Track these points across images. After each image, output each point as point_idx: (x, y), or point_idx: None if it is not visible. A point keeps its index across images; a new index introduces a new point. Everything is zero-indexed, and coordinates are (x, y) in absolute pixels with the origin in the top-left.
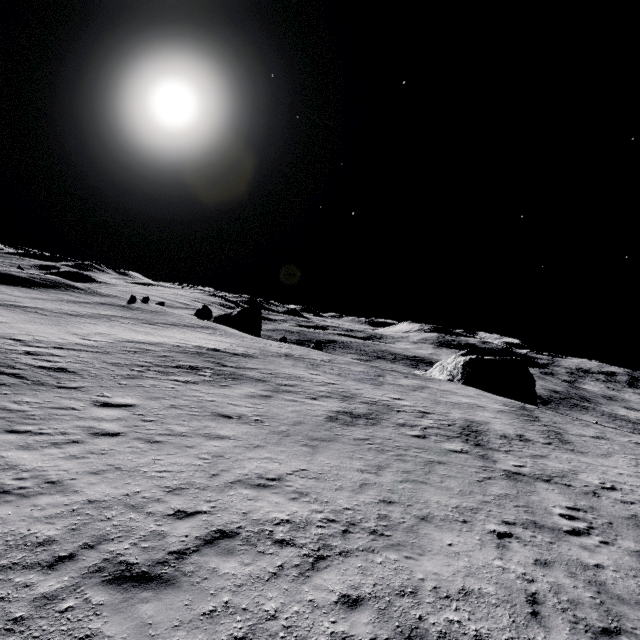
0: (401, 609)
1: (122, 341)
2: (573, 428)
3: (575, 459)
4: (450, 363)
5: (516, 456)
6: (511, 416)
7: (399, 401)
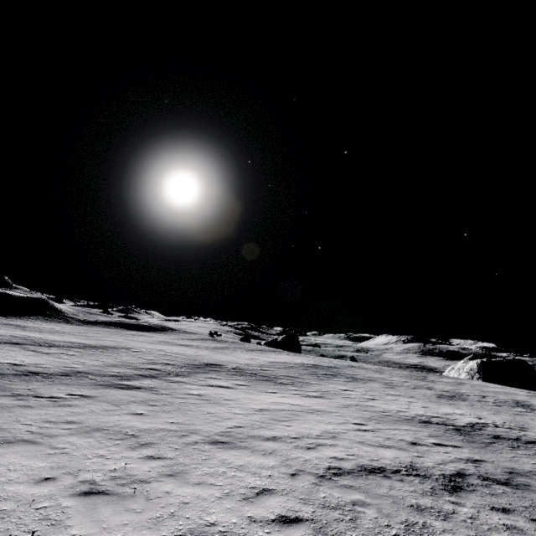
0: None
1: (271, 362)
2: None
3: None
4: (464, 366)
5: None
6: None
7: (459, 390)
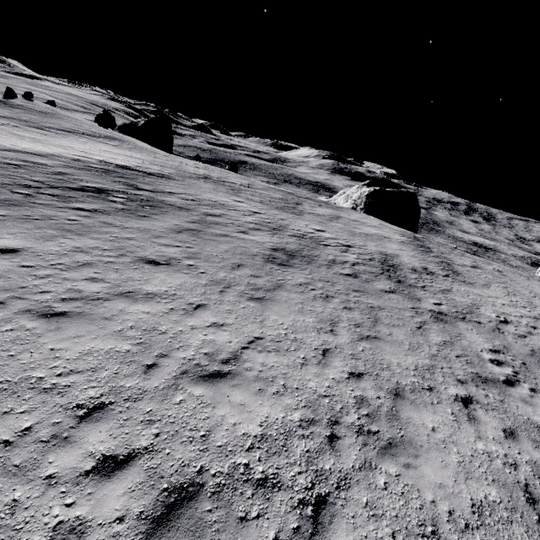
0: None
1: None
2: (456, 258)
3: (470, 291)
4: (355, 193)
5: (431, 292)
6: (411, 247)
7: (322, 233)
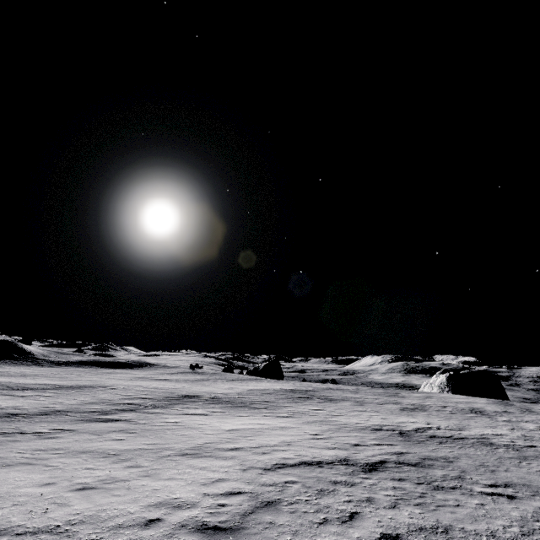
0: (485, 435)
1: (249, 390)
2: (537, 407)
3: (539, 416)
4: (435, 380)
5: (506, 417)
6: (495, 404)
7: (424, 403)
